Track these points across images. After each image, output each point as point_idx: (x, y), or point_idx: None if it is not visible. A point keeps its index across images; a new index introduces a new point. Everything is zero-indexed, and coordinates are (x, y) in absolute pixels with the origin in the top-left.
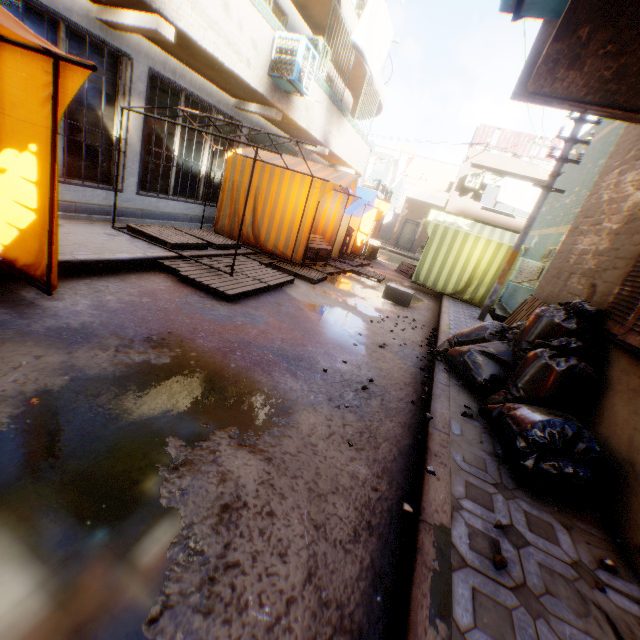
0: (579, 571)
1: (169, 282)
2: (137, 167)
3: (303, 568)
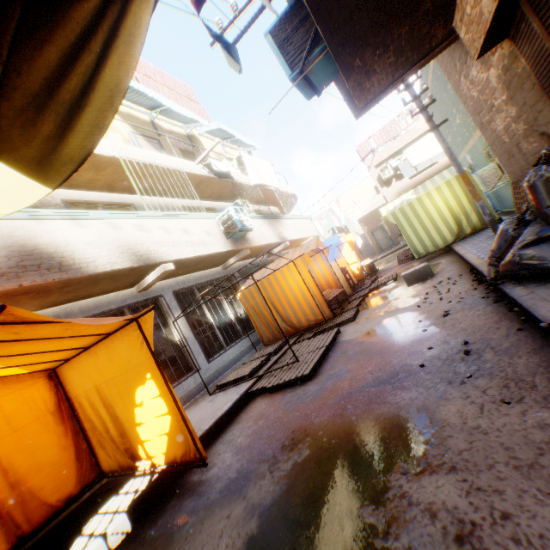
0: None
1: (265, 399)
2: (198, 347)
3: None
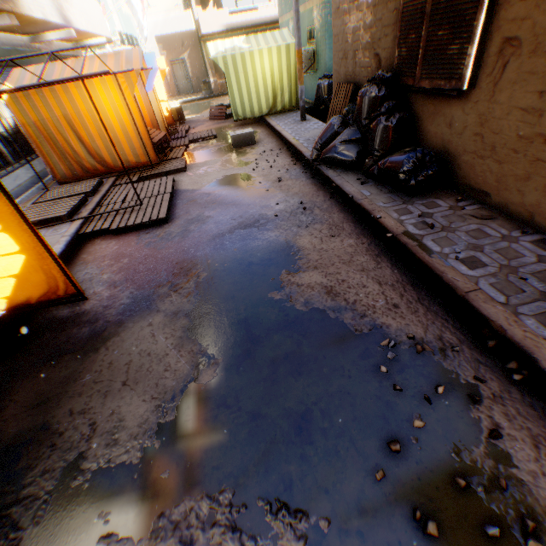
0: (453, 209)
1: (112, 241)
2: None
3: (375, 284)
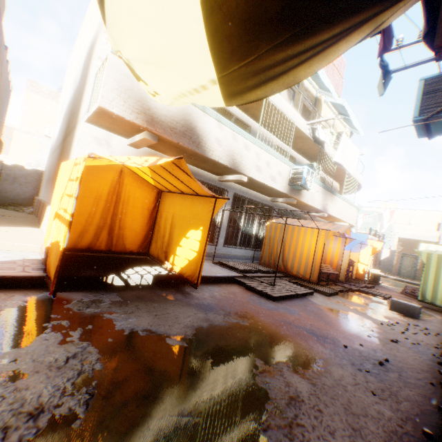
0: None
1: (240, 289)
2: (224, 234)
3: None
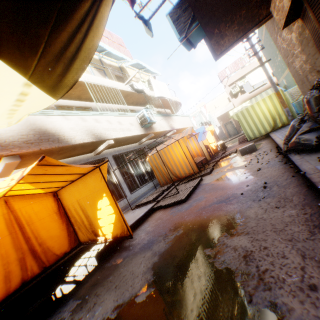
0: None
1: (161, 211)
2: (126, 186)
3: (297, 256)
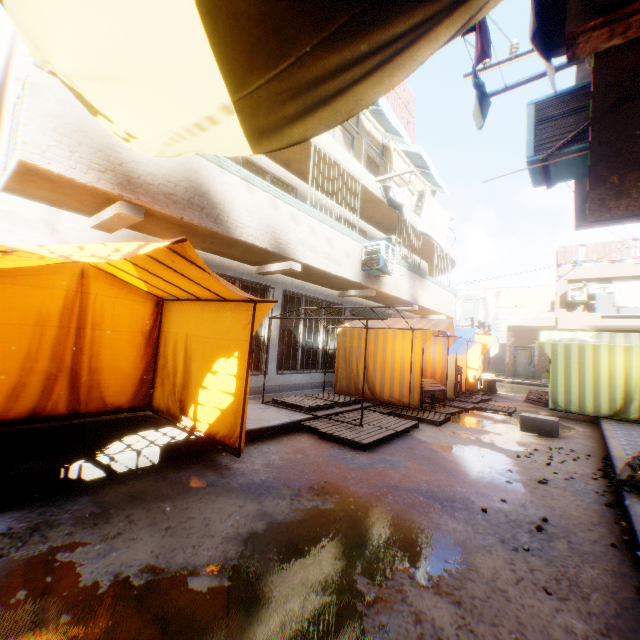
0: None
1: (311, 440)
2: (276, 354)
3: None
